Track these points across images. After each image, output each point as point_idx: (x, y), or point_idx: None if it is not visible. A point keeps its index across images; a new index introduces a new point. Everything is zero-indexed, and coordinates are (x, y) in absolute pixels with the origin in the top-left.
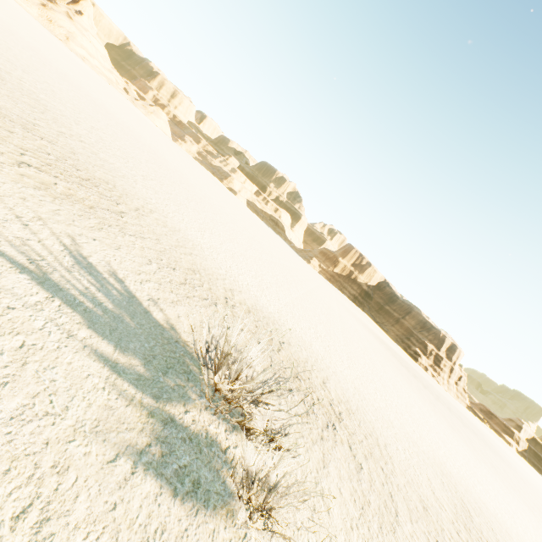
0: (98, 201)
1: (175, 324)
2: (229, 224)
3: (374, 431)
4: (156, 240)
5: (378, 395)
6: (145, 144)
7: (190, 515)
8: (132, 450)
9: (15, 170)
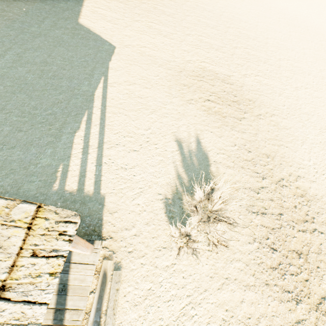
0: (231, 113)
1: (218, 175)
2: None
3: None
4: (253, 134)
5: None
6: None
7: (164, 219)
8: (164, 196)
9: (201, 104)
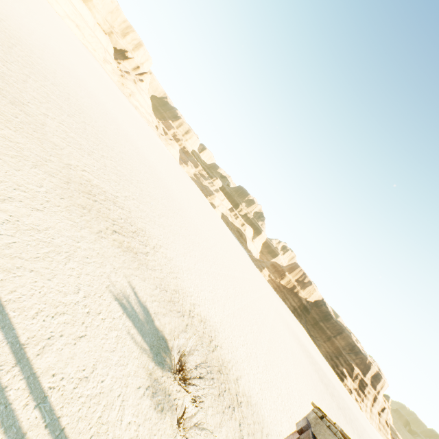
0: (138, 247)
1: (163, 328)
2: (204, 243)
3: (263, 422)
4: (160, 270)
5: (279, 400)
6: (162, 179)
7: (158, 418)
8: (144, 386)
9: (112, 238)
